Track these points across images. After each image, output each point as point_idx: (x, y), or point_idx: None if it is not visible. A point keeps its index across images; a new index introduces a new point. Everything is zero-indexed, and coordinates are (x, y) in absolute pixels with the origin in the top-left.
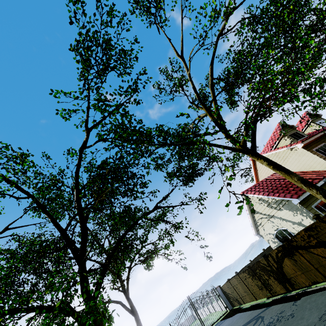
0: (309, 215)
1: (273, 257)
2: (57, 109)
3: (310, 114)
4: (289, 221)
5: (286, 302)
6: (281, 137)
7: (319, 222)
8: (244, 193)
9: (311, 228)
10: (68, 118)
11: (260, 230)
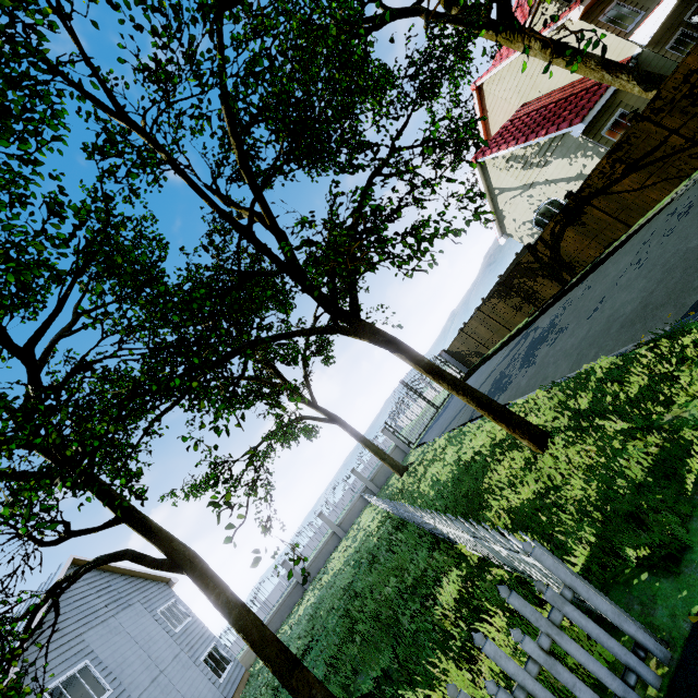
0: (598, 150)
1: (546, 241)
2: None
3: None
4: (561, 181)
5: (568, 292)
6: (537, 6)
7: (635, 124)
8: (477, 158)
9: (620, 145)
10: None
11: (507, 225)
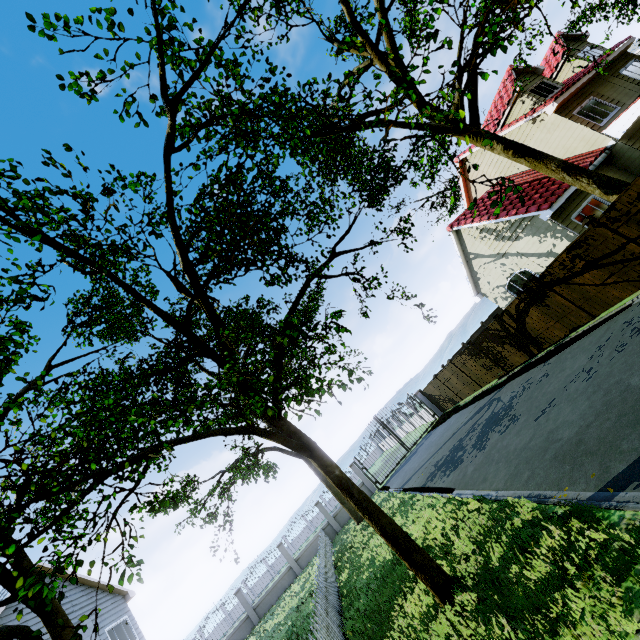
0: (567, 233)
1: (511, 314)
2: (58, 75)
3: (568, 37)
4: (532, 255)
5: (532, 368)
6: (515, 99)
7: (592, 228)
8: (453, 226)
9: (579, 243)
10: (93, 98)
11: (481, 286)
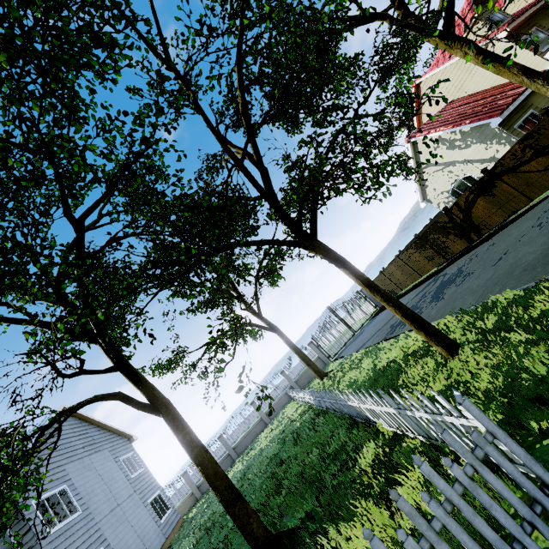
0: (510, 139)
1: (460, 206)
2: None
3: None
4: (477, 162)
5: (474, 248)
6: (471, 26)
7: (546, 118)
8: (411, 138)
9: (532, 134)
10: None
11: (428, 193)
